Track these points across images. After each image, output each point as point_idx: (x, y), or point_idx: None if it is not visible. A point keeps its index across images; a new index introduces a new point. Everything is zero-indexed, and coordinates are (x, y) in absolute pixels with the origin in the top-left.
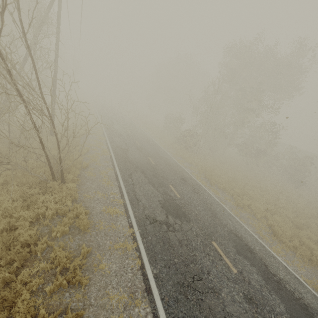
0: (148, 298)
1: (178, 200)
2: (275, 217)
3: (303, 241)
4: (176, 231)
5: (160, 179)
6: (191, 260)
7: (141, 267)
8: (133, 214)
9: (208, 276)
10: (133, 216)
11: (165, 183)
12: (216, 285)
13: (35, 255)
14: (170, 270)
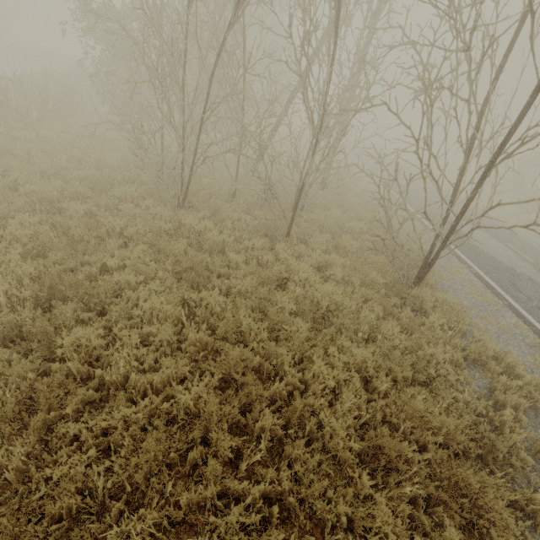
0: None
1: None
2: None
3: None
4: None
5: None
6: None
7: None
8: None
9: None
10: None
11: None
12: None
13: (498, 449)
14: None
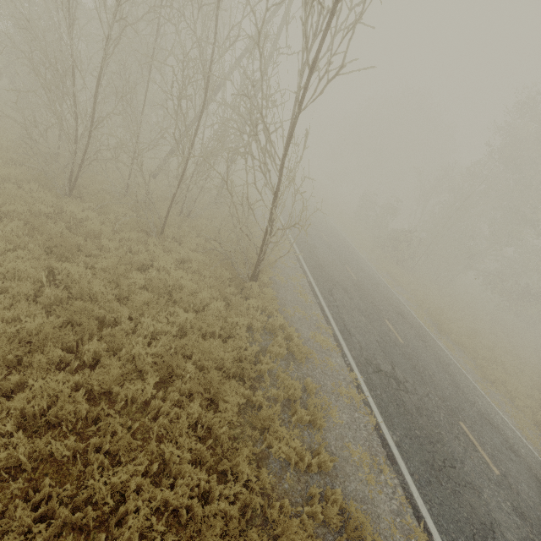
0: (393, 468)
1: (402, 347)
2: None
3: None
4: (409, 392)
5: (370, 306)
6: (436, 438)
7: (376, 427)
8: (349, 352)
9: (462, 466)
10: (350, 355)
11: (378, 314)
12: (474, 482)
13: (258, 375)
14: (413, 442)
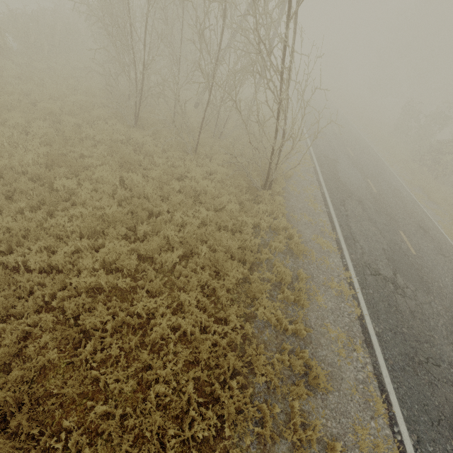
0: (368, 351)
1: (413, 257)
2: None
3: None
4: (407, 297)
5: (385, 218)
6: (425, 339)
7: (359, 318)
8: (349, 255)
9: (449, 367)
10: (349, 258)
11: (392, 226)
12: None
13: (258, 262)
14: (396, 336)
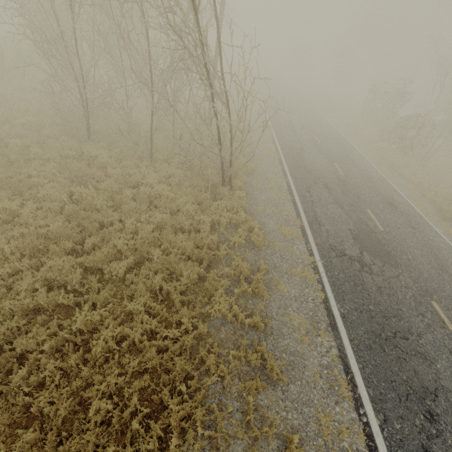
0: (333, 334)
1: (380, 234)
2: None
3: None
4: (374, 274)
5: (352, 198)
6: (393, 313)
7: (324, 301)
8: (313, 240)
9: (418, 339)
10: (313, 242)
11: (359, 205)
12: (429, 353)
13: (217, 259)
14: (362, 315)
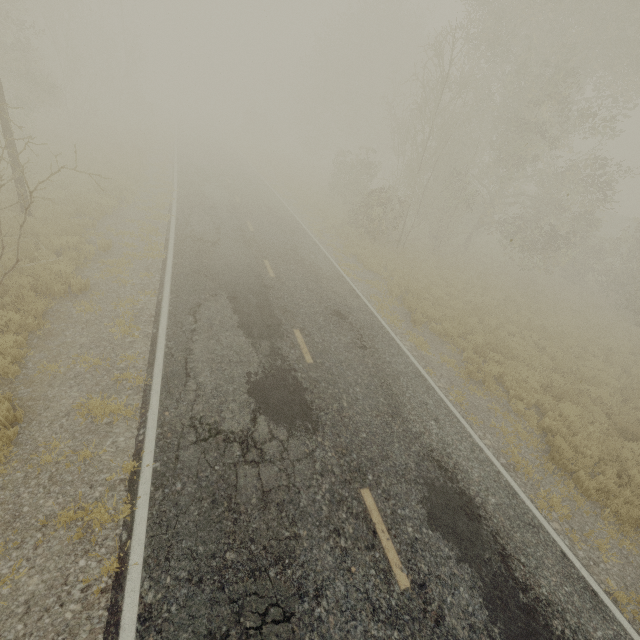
0: None
1: (304, 371)
2: (564, 408)
3: (630, 474)
4: (265, 461)
5: (274, 314)
6: (277, 552)
7: (116, 582)
8: (158, 415)
9: (314, 606)
10: (155, 421)
11: (284, 324)
12: (329, 639)
13: None
14: (201, 589)
